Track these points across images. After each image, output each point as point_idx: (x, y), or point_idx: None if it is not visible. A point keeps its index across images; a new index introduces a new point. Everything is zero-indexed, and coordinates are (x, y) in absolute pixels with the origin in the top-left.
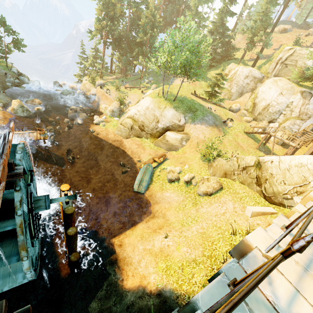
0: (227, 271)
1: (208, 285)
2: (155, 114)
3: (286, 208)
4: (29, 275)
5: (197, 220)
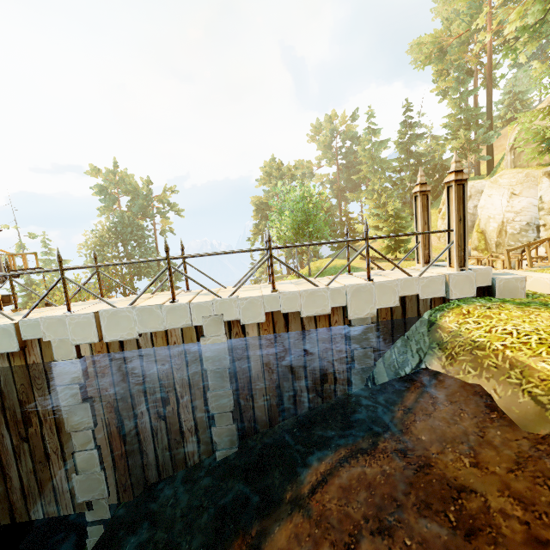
0: None
1: None
2: None
3: None
4: None
5: None
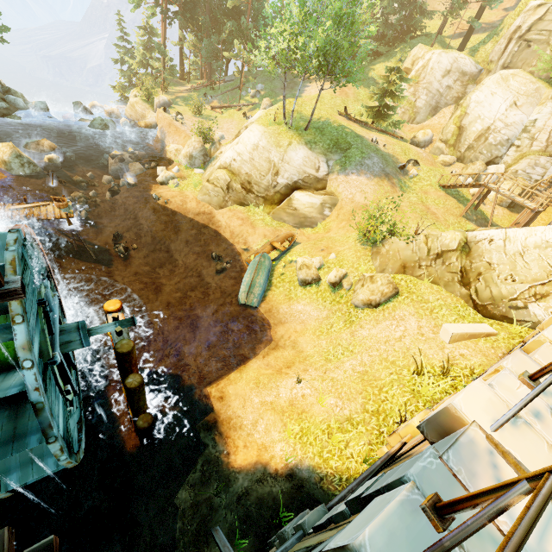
0: (418, 477)
1: (382, 512)
2: (270, 158)
3: (514, 324)
4: (65, 460)
5: (353, 351)
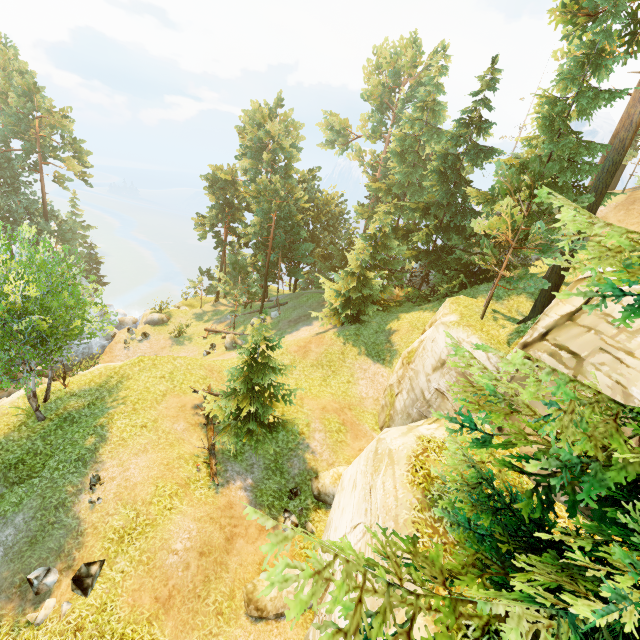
0: None
1: None
2: None
3: None
4: None
5: None
